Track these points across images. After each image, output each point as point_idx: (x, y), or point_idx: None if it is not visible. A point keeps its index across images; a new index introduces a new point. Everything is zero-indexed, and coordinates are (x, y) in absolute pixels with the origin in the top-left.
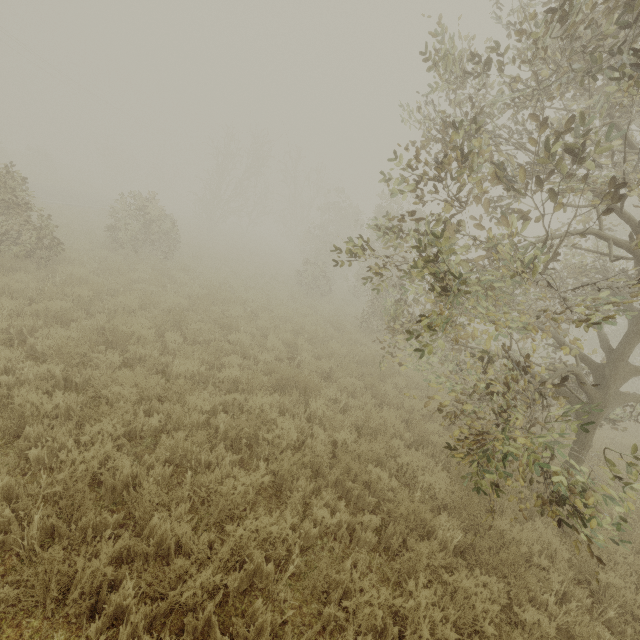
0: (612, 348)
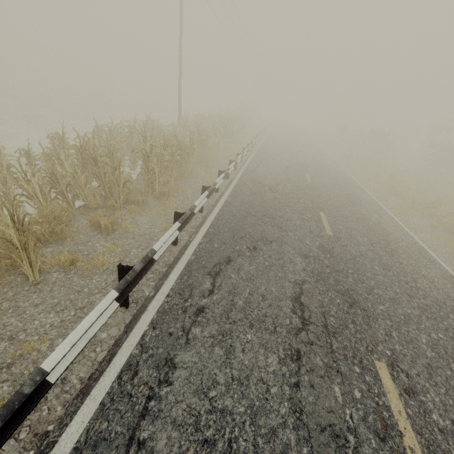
0: None
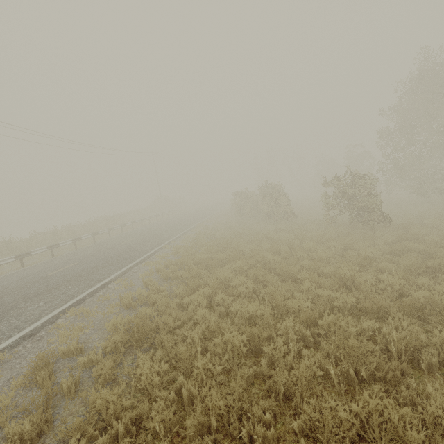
0: None
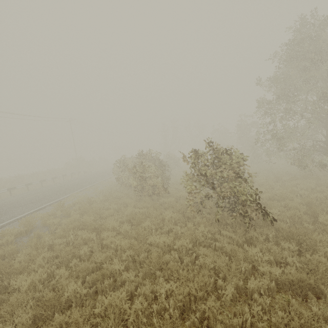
0: (325, 136)
